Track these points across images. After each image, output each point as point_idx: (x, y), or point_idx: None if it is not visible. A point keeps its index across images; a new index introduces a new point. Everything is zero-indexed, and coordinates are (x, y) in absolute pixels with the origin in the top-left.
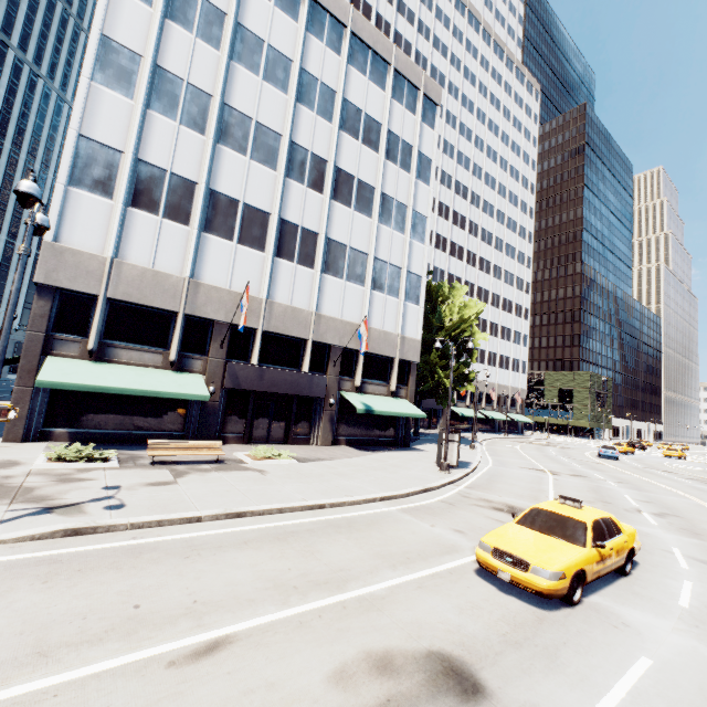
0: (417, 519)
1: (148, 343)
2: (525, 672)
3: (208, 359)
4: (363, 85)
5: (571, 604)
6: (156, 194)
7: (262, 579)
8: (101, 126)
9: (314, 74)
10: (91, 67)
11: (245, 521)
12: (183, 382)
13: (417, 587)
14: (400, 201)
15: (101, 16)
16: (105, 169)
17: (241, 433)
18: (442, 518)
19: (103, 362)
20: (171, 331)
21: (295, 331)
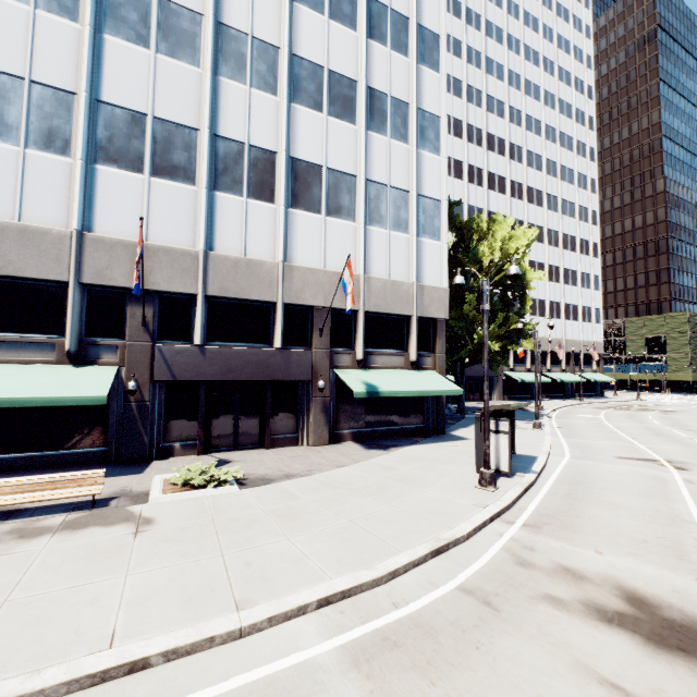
0: None
1: (33, 329)
2: None
3: (126, 344)
4: None
5: None
6: (10, 115)
7: None
8: None
9: None
10: None
11: None
12: (75, 380)
13: None
14: (397, 97)
15: None
16: None
17: (194, 440)
18: (450, 695)
19: None
20: (67, 310)
21: (255, 293)
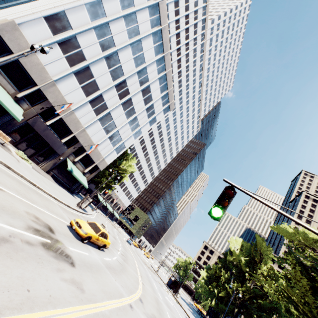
0: (60, 208)
1: (14, 83)
2: (64, 238)
3: (31, 108)
4: (157, 87)
5: (83, 242)
6: (70, 49)
7: (13, 187)
8: (74, 16)
9: (147, 71)
10: (88, 2)
11: (10, 171)
12: (15, 107)
13: (51, 216)
14: (139, 123)
15: None
16: (61, 27)
17: (15, 140)
18: (67, 213)
19: None
20: (28, 88)
21: (72, 127)
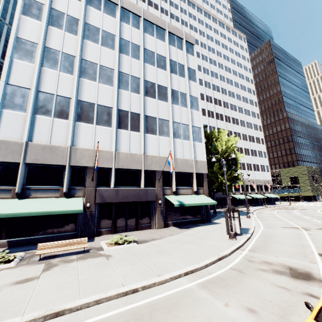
0: (212, 297)
1: (51, 184)
2: None
3: (85, 188)
4: (153, 41)
5: None
6: (49, 107)
7: None
8: (17, 78)
9: (127, 39)
10: (11, 52)
11: None
12: (69, 203)
13: None
14: (182, 92)
15: (15, 28)
16: (21, 98)
17: (110, 227)
18: (234, 292)
19: (24, 198)
20: (64, 176)
21: (133, 166)
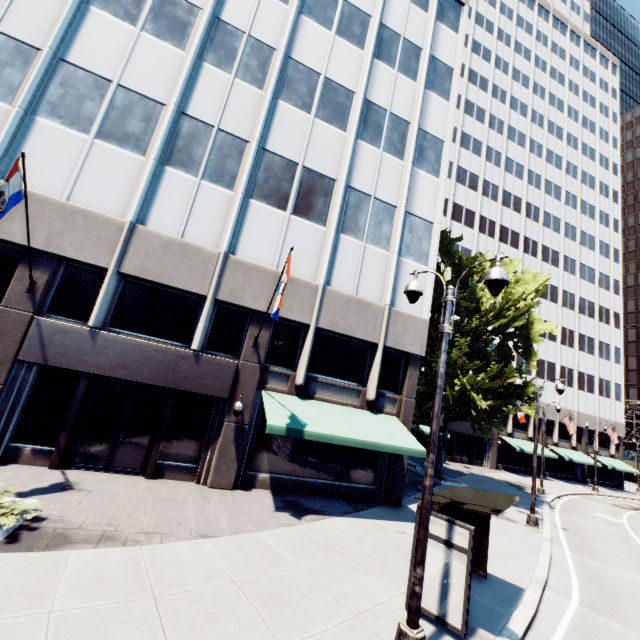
0: None
1: None
2: None
3: (1, 309)
4: None
5: None
6: None
7: None
8: None
9: None
10: None
11: None
12: None
13: None
14: (397, 115)
15: None
16: None
17: (53, 446)
18: None
19: None
20: None
21: (182, 280)
